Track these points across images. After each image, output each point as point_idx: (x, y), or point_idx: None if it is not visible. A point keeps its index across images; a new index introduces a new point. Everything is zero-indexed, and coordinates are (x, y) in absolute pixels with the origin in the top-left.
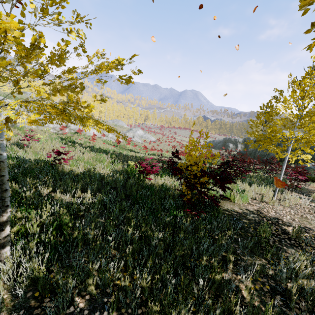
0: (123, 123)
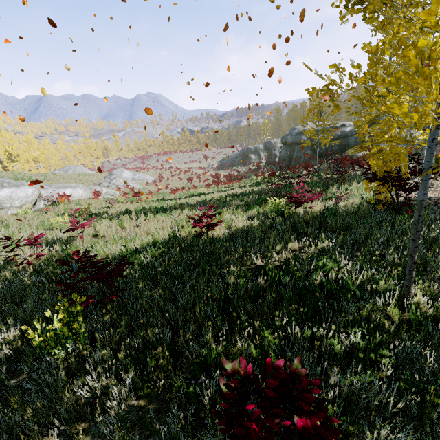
0: (83, 168)
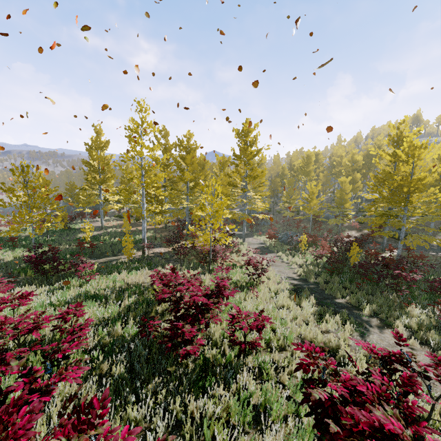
0: None
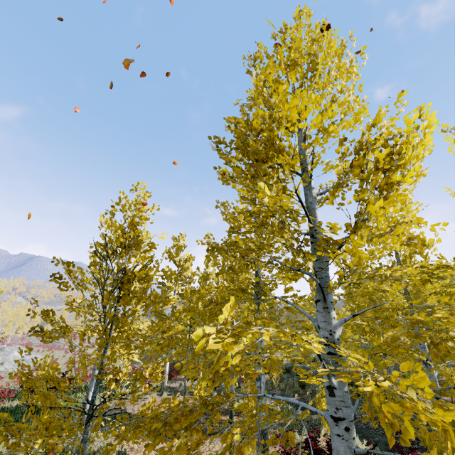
0: None
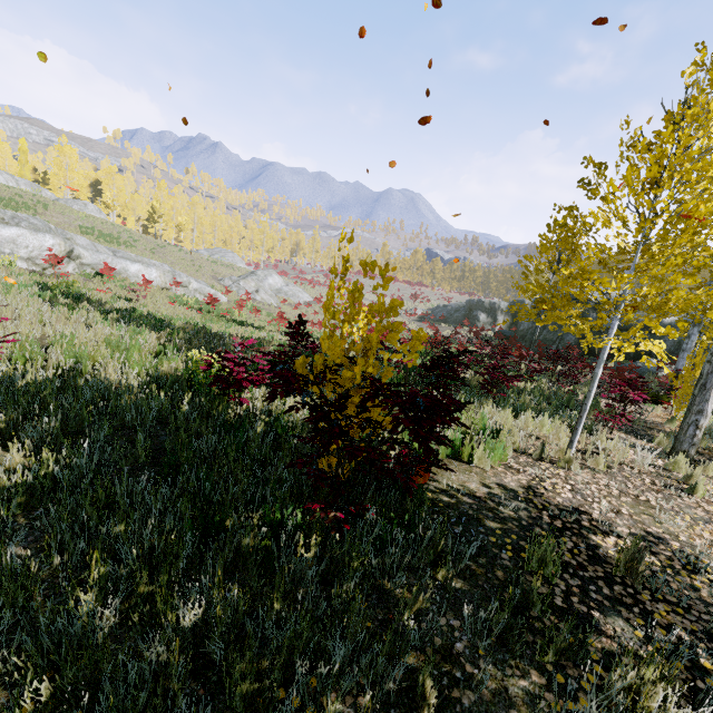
0: (236, 257)
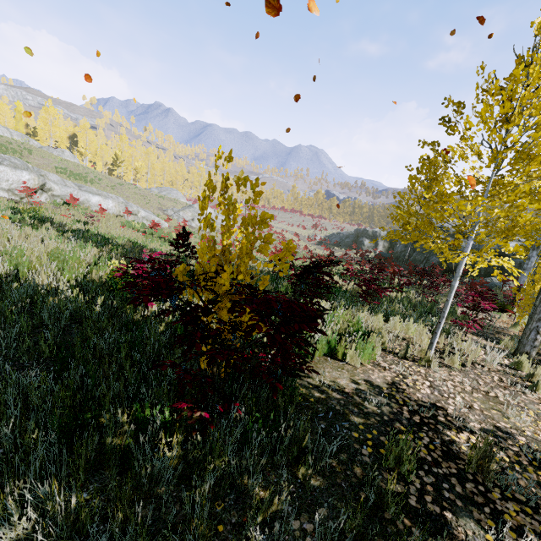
0: (179, 194)
